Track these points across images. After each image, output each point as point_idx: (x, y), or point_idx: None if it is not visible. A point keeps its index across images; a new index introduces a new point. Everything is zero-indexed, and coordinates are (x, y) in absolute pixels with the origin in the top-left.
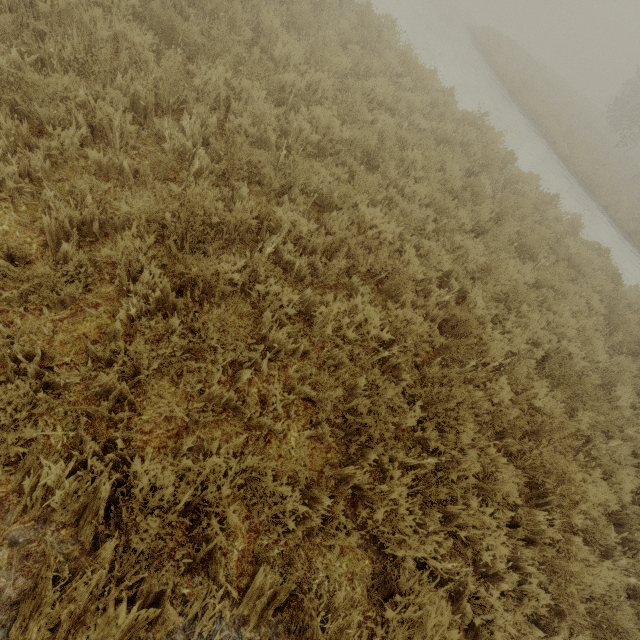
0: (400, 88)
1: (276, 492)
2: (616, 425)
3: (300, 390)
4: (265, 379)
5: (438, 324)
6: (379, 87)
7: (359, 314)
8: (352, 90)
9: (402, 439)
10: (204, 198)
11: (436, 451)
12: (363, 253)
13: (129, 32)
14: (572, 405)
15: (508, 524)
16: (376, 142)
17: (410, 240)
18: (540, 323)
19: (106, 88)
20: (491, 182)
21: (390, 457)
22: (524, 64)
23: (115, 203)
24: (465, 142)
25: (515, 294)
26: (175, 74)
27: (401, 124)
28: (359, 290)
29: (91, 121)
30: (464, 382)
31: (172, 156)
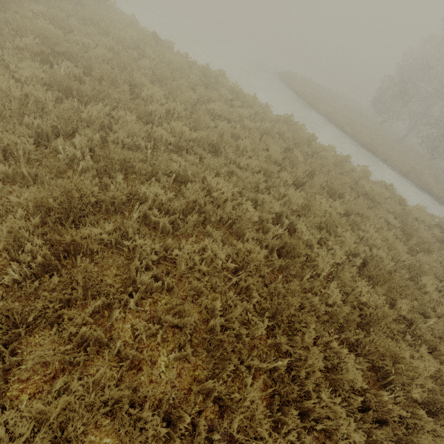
0: (233, 107)
1: (145, 417)
2: (430, 306)
3: (165, 319)
4: (138, 315)
5: (278, 251)
6: (218, 107)
7: (208, 251)
8: (199, 111)
9: (259, 347)
10: (82, 185)
11: (290, 353)
12: (214, 209)
13: (35, 91)
14: (391, 296)
15: (362, 408)
16: (216, 137)
17: (249, 196)
18: (355, 239)
19: (14, 125)
20: (302, 153)
21: (248, 365)
22: (313, 87)
23: (9, 197)
24: (281, 132)
25: (331, 222)
26: (68, 112)
27: (236, 127)
28: (213, 235)
29: (3, 147)
30: (305, 292)
31: (67, 163)
